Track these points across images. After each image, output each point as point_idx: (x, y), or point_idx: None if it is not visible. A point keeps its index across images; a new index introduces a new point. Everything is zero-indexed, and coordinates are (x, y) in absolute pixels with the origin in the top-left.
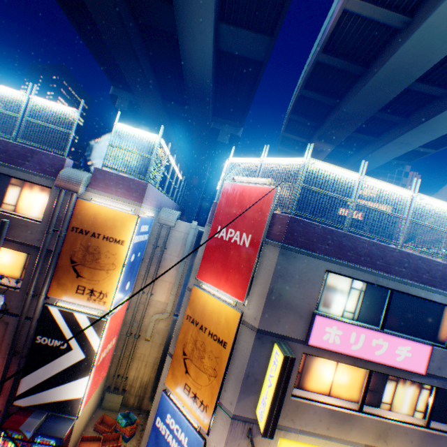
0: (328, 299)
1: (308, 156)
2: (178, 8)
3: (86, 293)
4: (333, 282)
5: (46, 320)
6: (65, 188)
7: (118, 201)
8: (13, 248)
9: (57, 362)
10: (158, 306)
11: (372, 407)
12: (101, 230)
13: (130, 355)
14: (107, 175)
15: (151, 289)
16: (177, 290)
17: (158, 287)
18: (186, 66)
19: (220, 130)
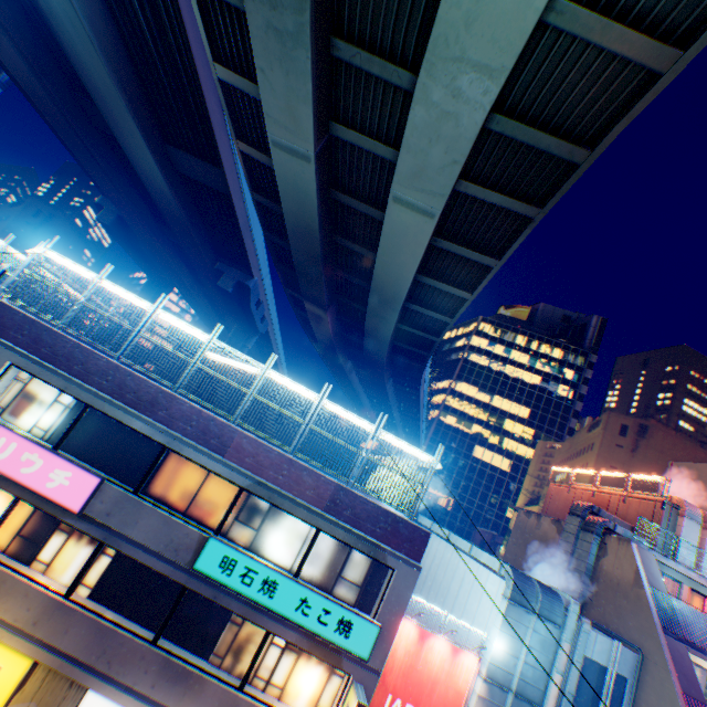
0: (22, 407)
1: (50, 246)
2: (108, 119)
3: None
4: (38, 388)
5: None
6: None
7: None
8: None
9: None
10: None
11: (20, 561)
12: None
13: None
14: None
15: None
16: None
17: None
18: (146, 182)
19: (226, 273)
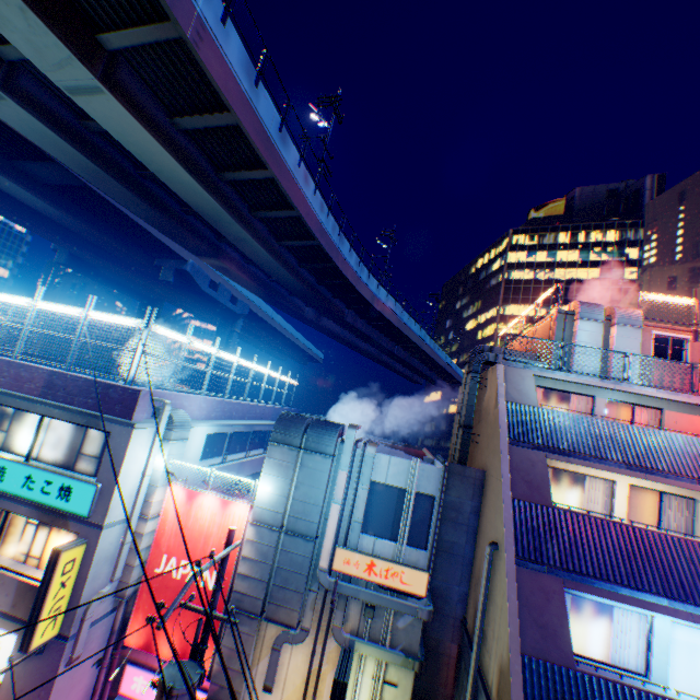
0: None
1: None
2: None
3: None
4: None
5: None
6: None
7: None
8: None
9: None
10: None
11: None
12: None
13: None
14: None
15: None
16: None
17: None
18: (32, 206)
19: (164, 266)
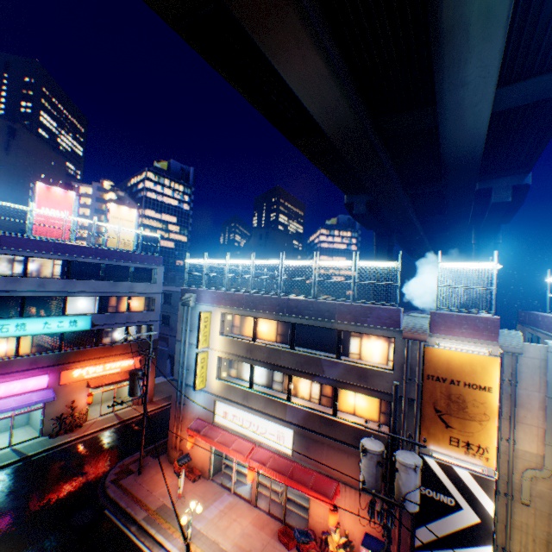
0: None
1: None
2: (442, 110)
3: (459, 445)
4: None
5: (423, 470)
6: (411, 338)
7: (466, 342)
8: (374, 396)
9: (447, 519)
10: (526, 459)
11: None
12: (457, 376)
13: (506, 522)
14: (444, 317)
15: (511, 435)
16: (551, 438)
17: (518, 432)
18: (446, 150)
19: (491, 187)
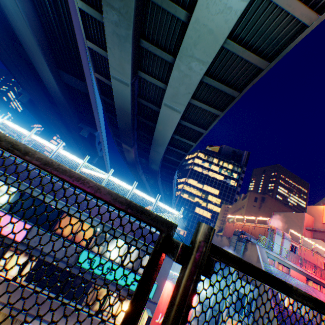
0: None
1: (6, 118)
2: (30, 56)
3: None
4: None
5: None
6: None
7: None
8: None
9: None
10: None
11: None
12: None
13: None
14: None
15: None
16: None
17: None
18: (47, 85)
19: (84, 128)
